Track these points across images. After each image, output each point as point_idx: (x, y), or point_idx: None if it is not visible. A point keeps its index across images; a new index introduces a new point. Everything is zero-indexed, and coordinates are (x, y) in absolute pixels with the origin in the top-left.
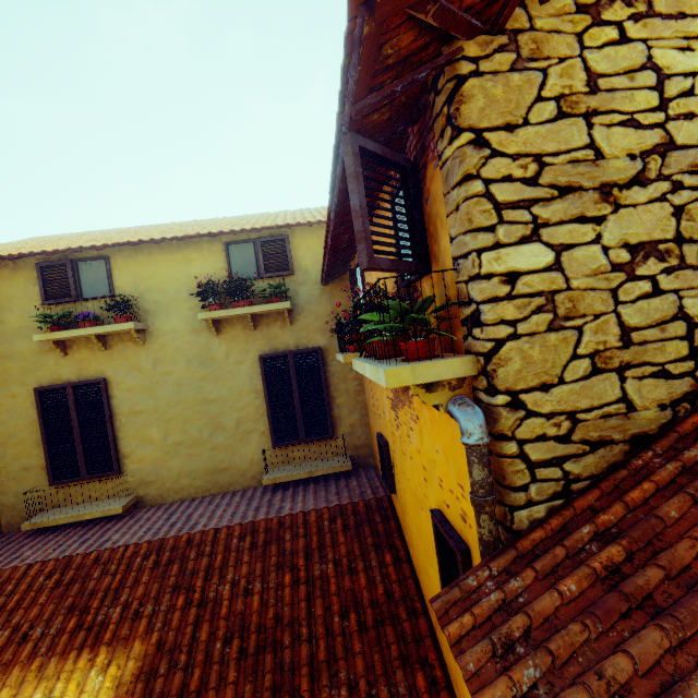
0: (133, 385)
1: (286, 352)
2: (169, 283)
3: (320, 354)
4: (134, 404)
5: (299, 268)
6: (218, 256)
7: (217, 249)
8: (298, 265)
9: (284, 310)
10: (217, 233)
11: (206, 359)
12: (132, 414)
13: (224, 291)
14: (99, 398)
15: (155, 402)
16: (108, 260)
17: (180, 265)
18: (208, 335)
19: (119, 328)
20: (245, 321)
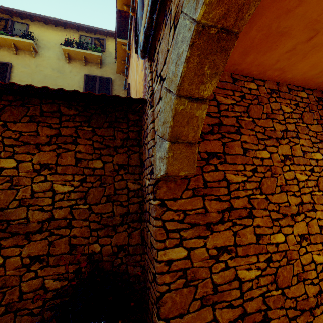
0: (24, 70)
1: (96, 76)
2: (53, 40)
3: (110, 80)
4: (22, 77)
5: (108, 51)
6: (76, 38)
7: (76, 36)
8: (107, 50)
9: (98, 58)
10: (77, 24)
11: (61, 70)
12: (19, 81)
13: (75, 43)
14: (6, 70)
15: (32, 79)
16: (28, 25)
17: (59, 36)
18: (64, 62)
19: (26, 41)
20: (82, 62)
